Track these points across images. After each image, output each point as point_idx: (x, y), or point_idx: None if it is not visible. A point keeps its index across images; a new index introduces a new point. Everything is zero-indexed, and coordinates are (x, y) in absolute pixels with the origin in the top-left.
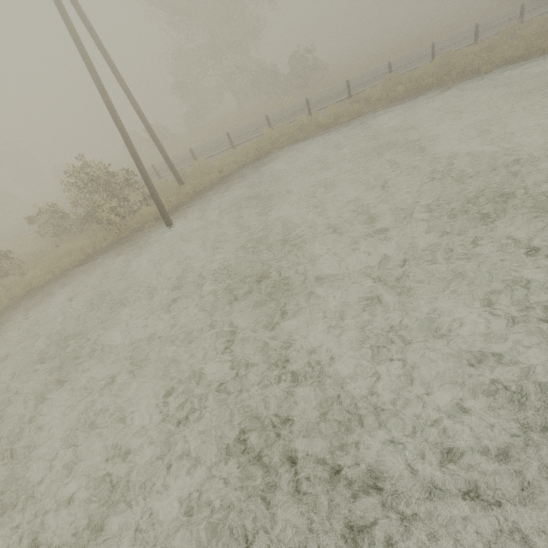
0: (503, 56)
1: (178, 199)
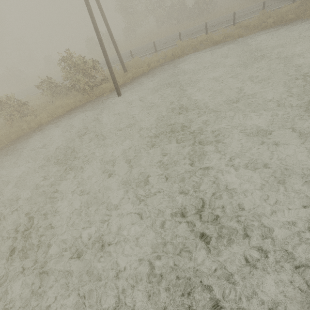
0: None
1: (123, 80)
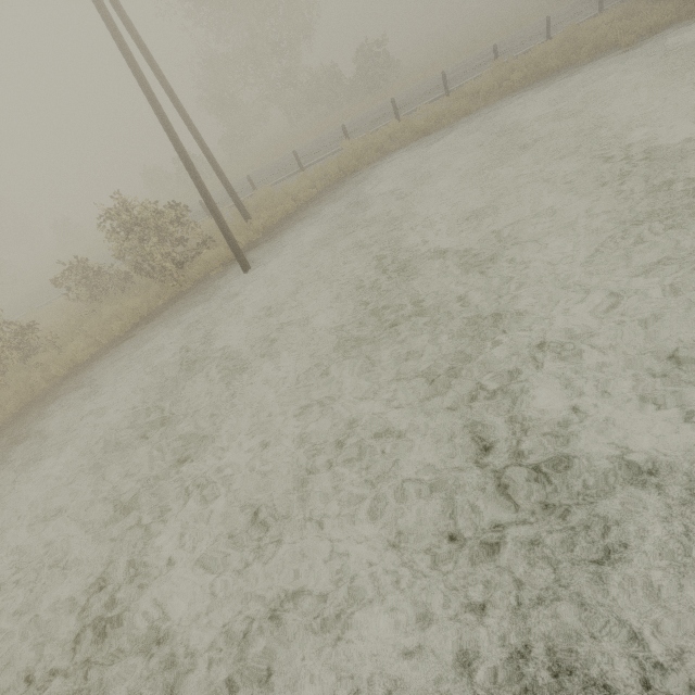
0: (647, 22)
1: (247, 238)
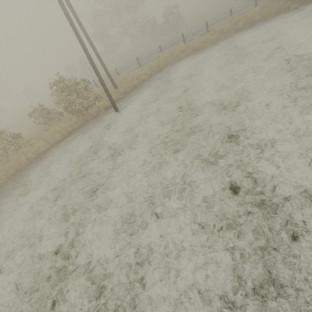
0: None
1: (116, 97)
